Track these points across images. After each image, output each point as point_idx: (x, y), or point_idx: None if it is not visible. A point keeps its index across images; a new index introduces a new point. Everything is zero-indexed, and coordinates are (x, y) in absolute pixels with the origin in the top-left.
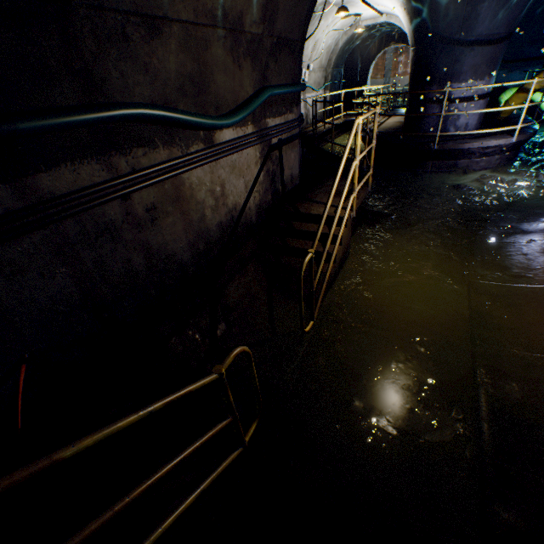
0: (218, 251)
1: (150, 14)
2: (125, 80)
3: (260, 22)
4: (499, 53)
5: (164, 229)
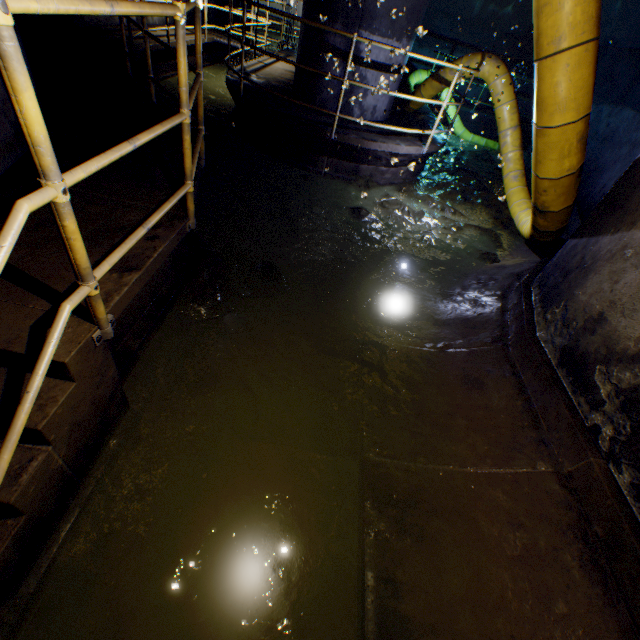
0: None
1: None
2: None
3: None
4: (423, 5)
5: None
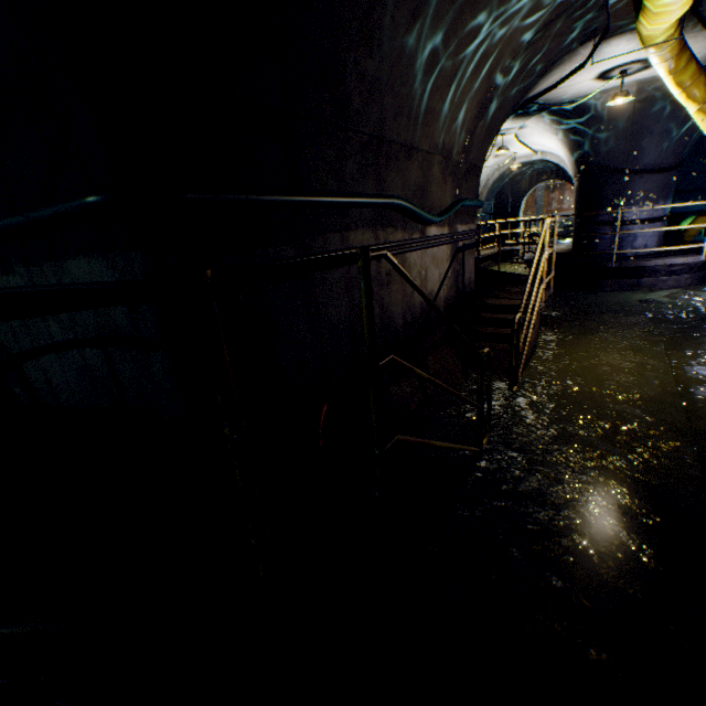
0: (417, 328)
1: (410, 146)
2: (392, 183)
3: (461, 153)
4: (670, 180)
5: (392, 293)
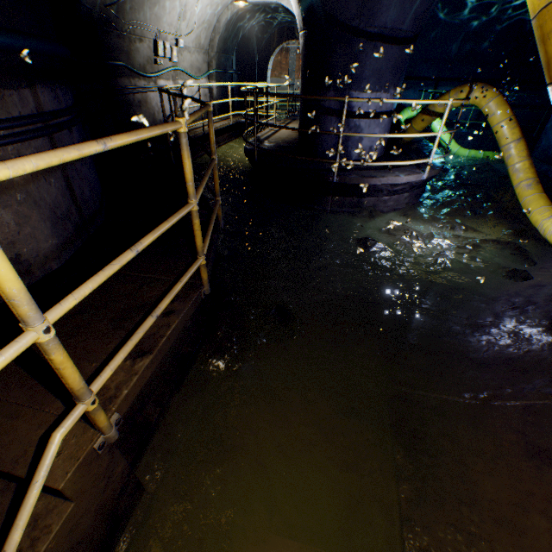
0: None
1: None
2: None
3: None
4: (405, 59)
5: None
